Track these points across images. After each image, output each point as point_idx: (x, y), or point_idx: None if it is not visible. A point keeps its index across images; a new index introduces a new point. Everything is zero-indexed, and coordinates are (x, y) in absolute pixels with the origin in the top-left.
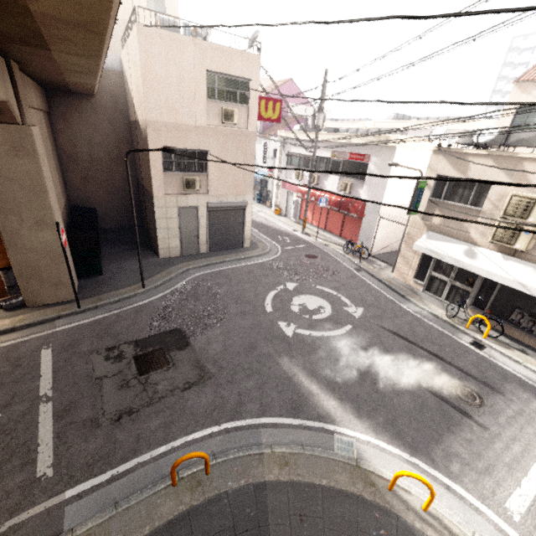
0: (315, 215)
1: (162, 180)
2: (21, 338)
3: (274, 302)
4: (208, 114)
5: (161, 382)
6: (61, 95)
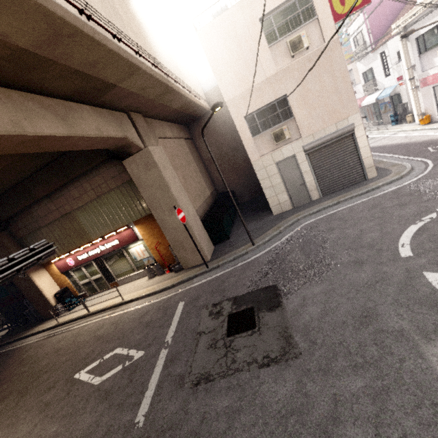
0: None
1: (254, 145)
2: (174, 292)
3: (416, 241)
4: (275, 60)
5: (242, 349)
6: (194, 123)
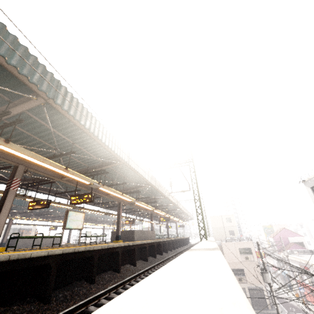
0: (310, 297)
1: None
2: None
3: None
4: (241, 258)
5: None
6: None
